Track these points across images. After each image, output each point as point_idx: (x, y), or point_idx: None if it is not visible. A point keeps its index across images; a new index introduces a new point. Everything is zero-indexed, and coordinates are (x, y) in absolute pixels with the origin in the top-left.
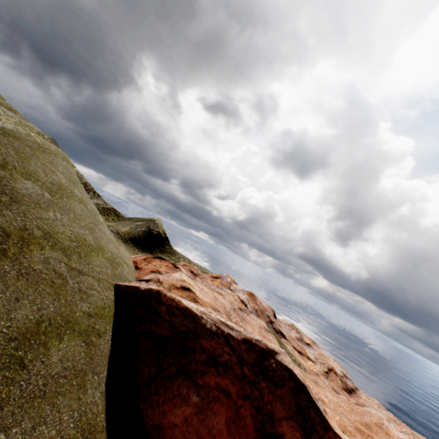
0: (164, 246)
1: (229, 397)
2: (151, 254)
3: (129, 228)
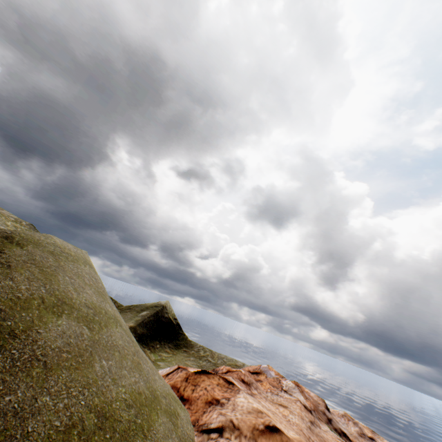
0: (177, 337)
1: None
2: (165, 352)
3: (135, 322)
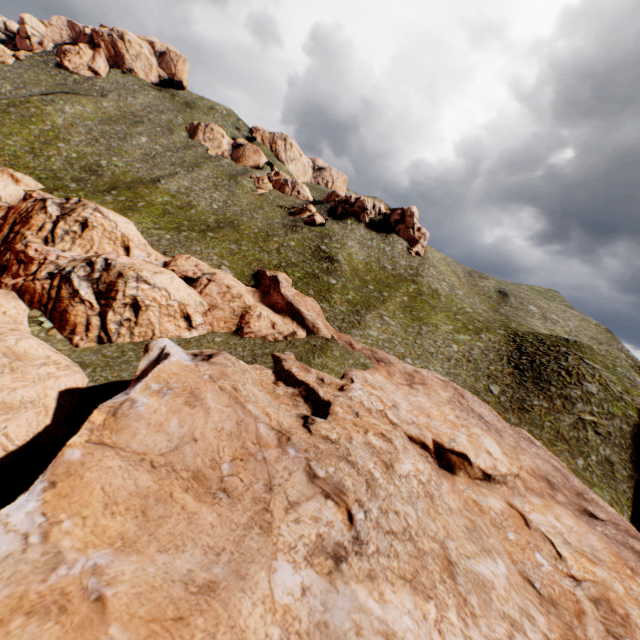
0: None
1: None
2: None
3: None
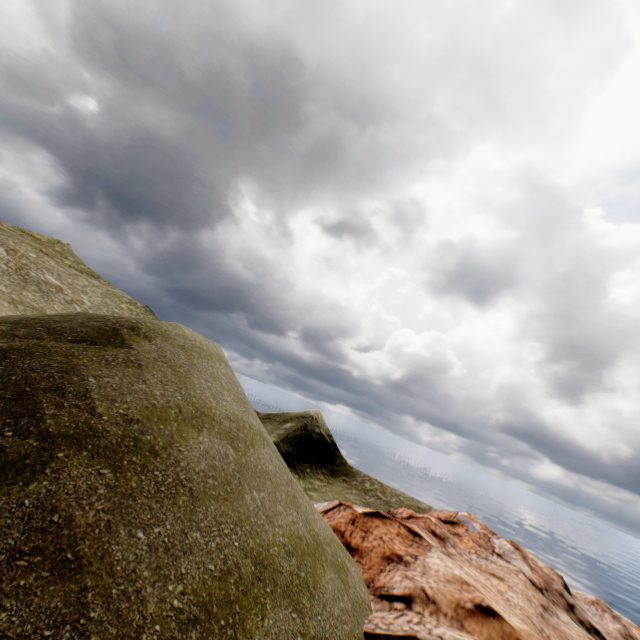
0: (333, 461)
1: None
2: (317, 479)
3: (277, 437)
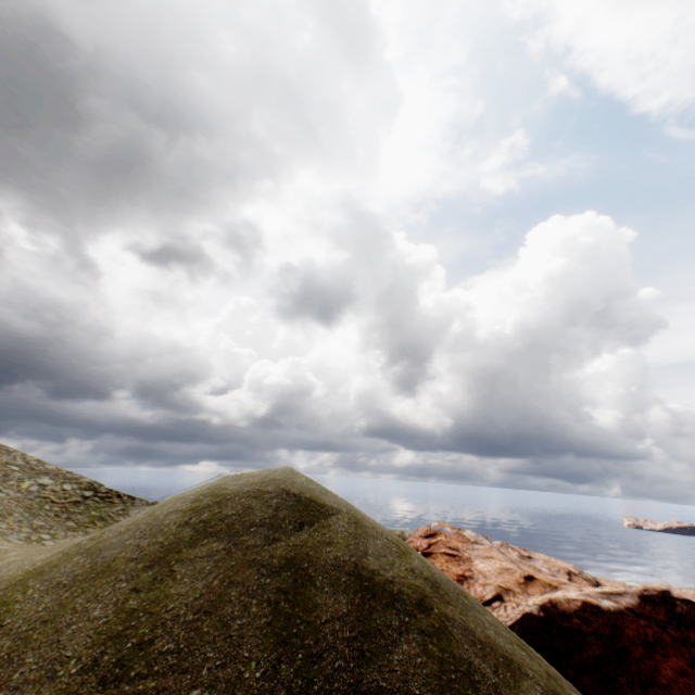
0: None
1: (689, 675)
2: None
3: None
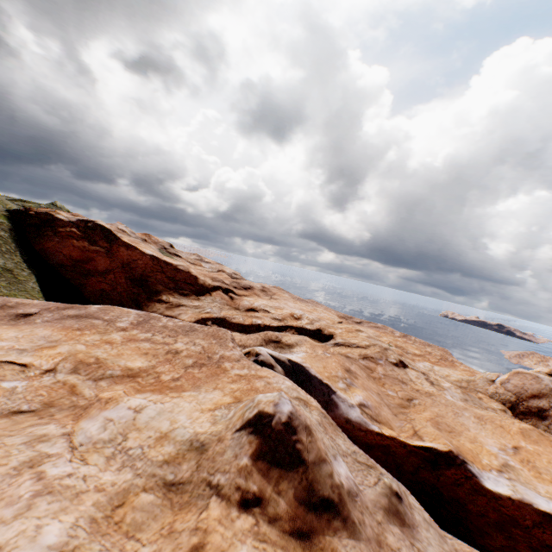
0: None
1: (74, 238)
2: None
3: None
